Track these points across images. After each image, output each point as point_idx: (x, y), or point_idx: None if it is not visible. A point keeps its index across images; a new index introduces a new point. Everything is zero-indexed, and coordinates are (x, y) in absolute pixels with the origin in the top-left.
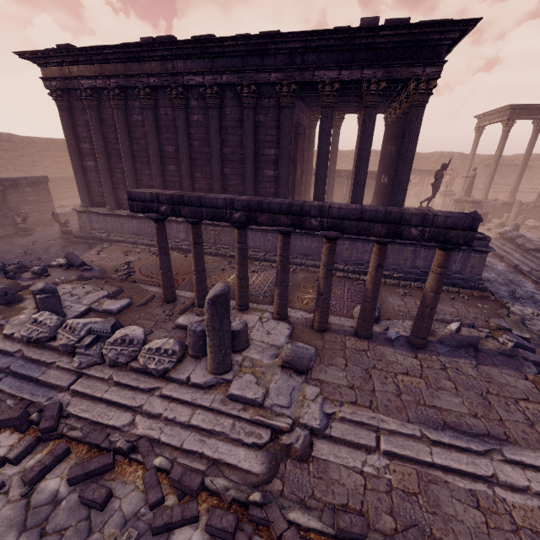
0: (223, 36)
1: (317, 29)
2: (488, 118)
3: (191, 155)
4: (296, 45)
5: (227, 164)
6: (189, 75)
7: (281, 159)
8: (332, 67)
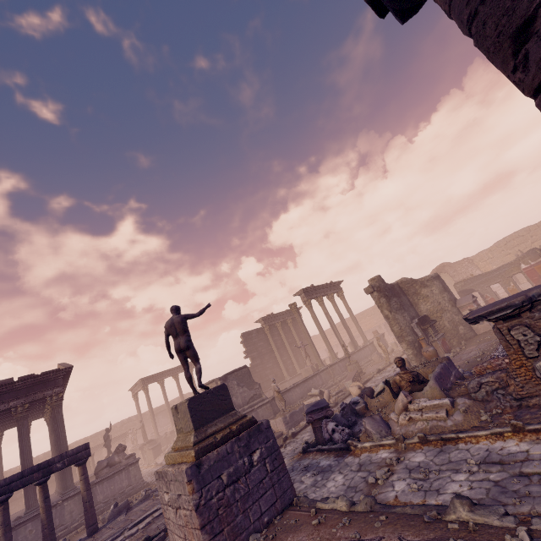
0: None
1: None
2: (136, 388)
3: None
4: None
5: None
6: None
7: None
8: None
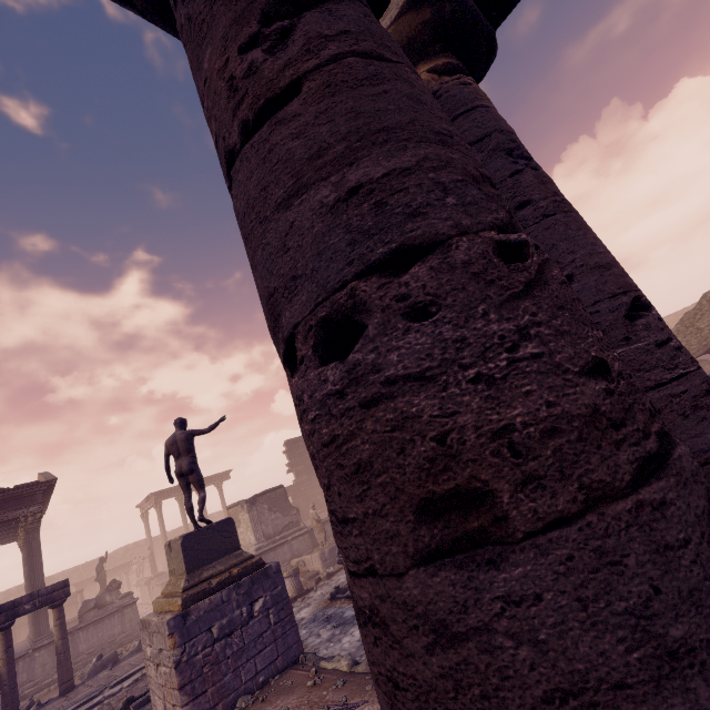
0: None
1: None
2: (146, 505)
3: None
4: None
5: None
6: None
7: None
8: None
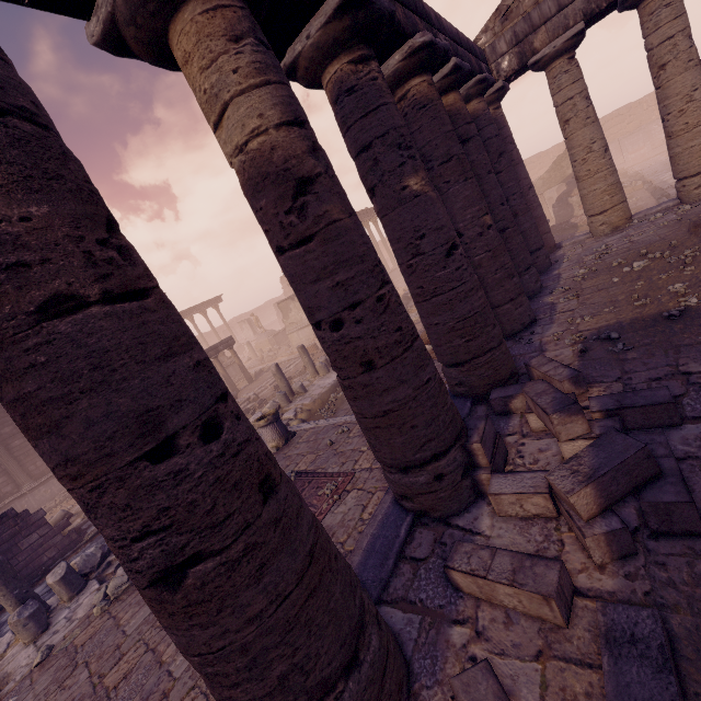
0: None
1: None
2: None
3: None
4: None
5: None
6: None
7: None
8: None
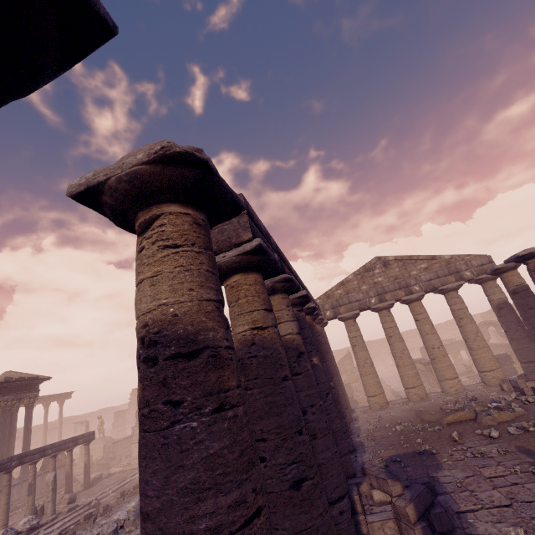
0: None
1: None
2: None
3: None
4: None
5: None
6: None
7: None
8: None
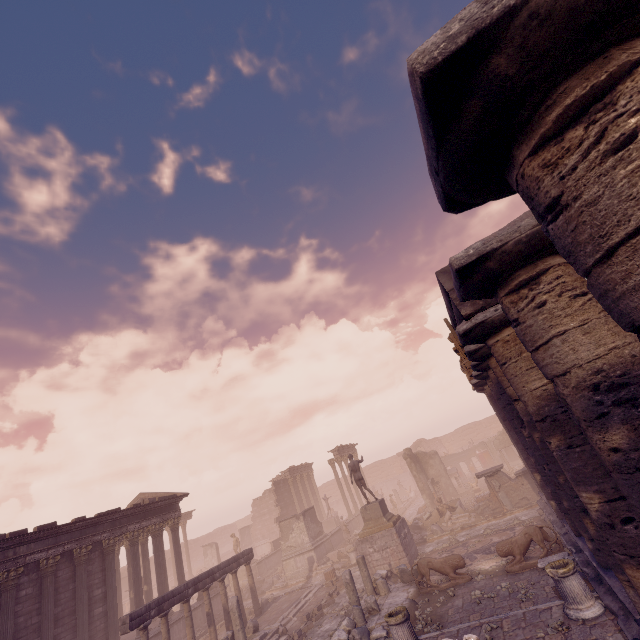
0: (78, 520)
1: (134, 506)
2: None
3: (13, 636)
4: (119, 515)
5: (57, 624)
6: (32, 554)
7: (113, 591)
8: (137, 522)
